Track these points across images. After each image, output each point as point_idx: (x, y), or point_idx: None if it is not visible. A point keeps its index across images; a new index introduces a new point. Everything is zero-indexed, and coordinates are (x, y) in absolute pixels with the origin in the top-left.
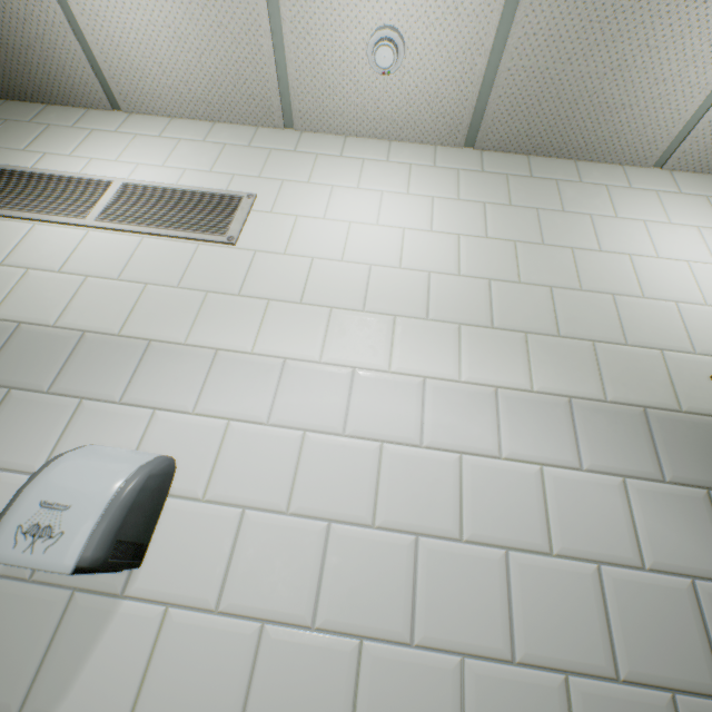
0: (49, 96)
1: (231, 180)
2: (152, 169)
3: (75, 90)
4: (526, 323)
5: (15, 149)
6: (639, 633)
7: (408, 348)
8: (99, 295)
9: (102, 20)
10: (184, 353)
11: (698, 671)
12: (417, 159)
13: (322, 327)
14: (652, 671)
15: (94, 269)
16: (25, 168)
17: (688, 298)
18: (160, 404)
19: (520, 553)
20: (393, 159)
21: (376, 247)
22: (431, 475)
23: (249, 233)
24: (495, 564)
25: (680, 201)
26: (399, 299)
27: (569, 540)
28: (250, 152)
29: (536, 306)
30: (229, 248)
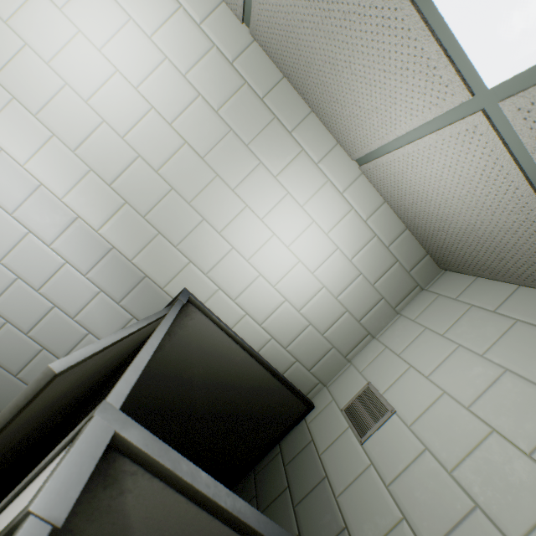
0: None
1: None
2: None
3: None
4: (133, 198)
5: None
6: (49, 331)
7: (46, 161)
8: None
9: None
10: None
11: (60, 350)
12: (192, 5)
13: None
14: (43, 340)
15: None
16: None
17: (243, 251)
18: None
19: (24, 282)
20: None
21: (83, 71)
22: (6, 230)
23: None
24: (9, 279)
25: (331, 199)
26: (66, 126)
27: (51, 292)
28: None
29: (150, 193)
30: None
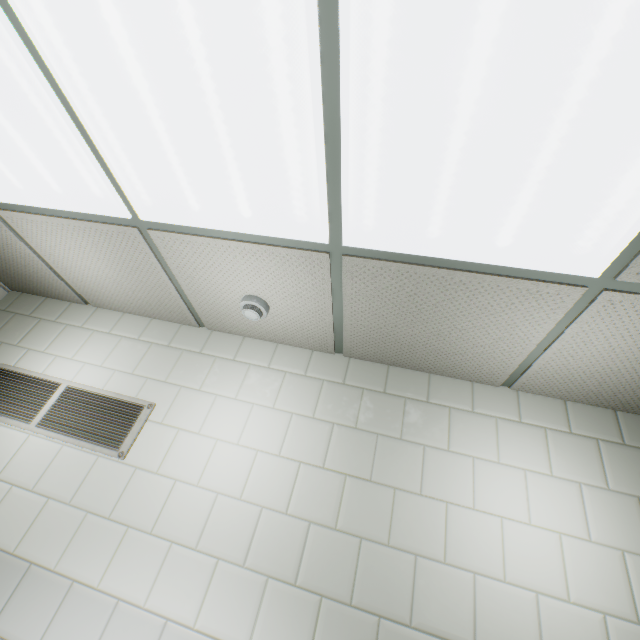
0: (47, 294)
1: (144, 384)
2: (93, 369)
3: (61, 294)
4: (326, 582)
5: (11, 344)
6: None
7: (217, 601)
8: (14, 506)
9: (70, 271)
10: (50, 580)
11: None
12: (293, 366)
13: (158, 565)
14: None
15: (20, 477)
16: (10, 366)
17: (488, 569)
18: (16, 637)
19: None
20: (273, 365)
21: (229, 471)
22: None
23: (138, 446)
24: None
25: (516, 433)
26: (228, 538)
27: None
28: (167, 353)
29: (341, 562)
30: (119, 462)
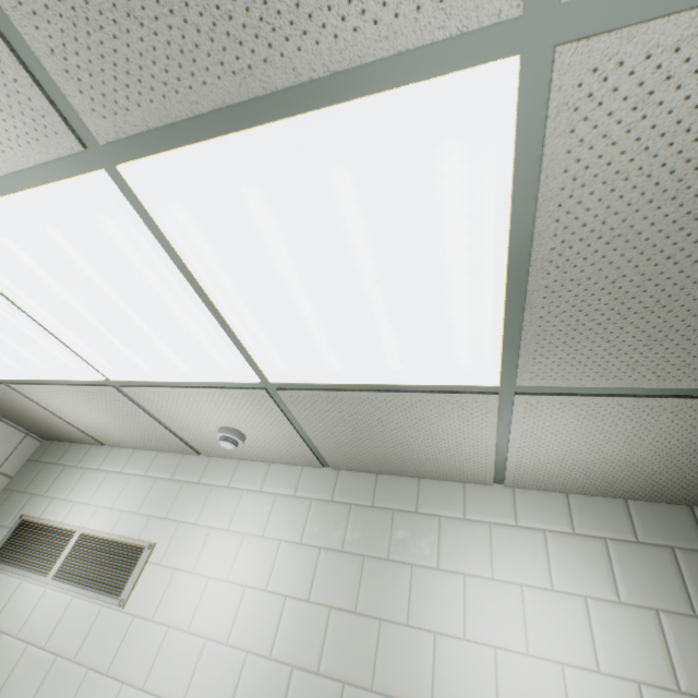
0: (71, 440)
1: (147, 523)
2: (105, 512)
3: (81, 439)
4: None
5: (40, 494)
6: None
7: None
8: (28, 666)
9: (80, 421)
10: None
11: None
12: (284, 486)
13: None
14: None
15: (35, 634)
16: (36, 518)
17: None
18: None
19: None
20: (265, 488)
21: (218, 612)
22: None
23: (138, 591)
24: None
25: (512, 540)
26: (213, 690)
27: None
28: (169, 487)
29: None
30: (119, 611)
